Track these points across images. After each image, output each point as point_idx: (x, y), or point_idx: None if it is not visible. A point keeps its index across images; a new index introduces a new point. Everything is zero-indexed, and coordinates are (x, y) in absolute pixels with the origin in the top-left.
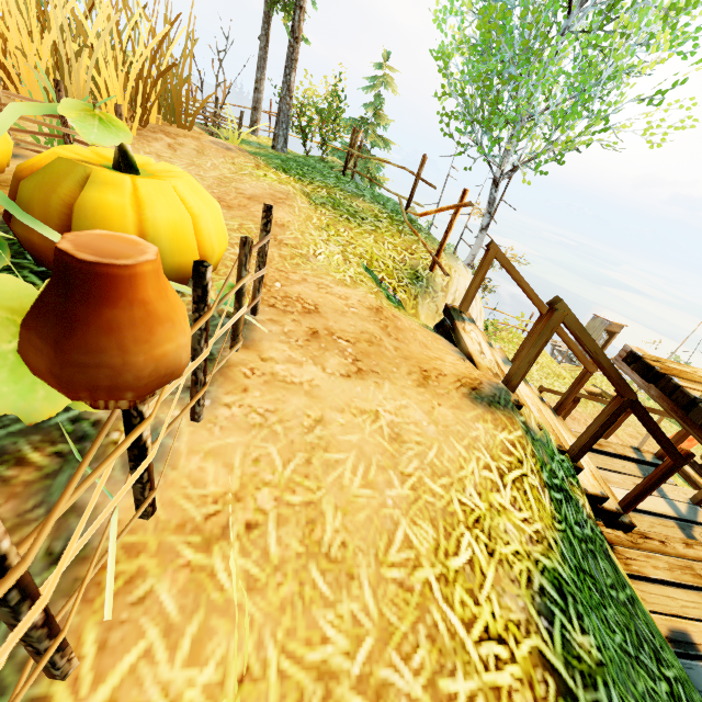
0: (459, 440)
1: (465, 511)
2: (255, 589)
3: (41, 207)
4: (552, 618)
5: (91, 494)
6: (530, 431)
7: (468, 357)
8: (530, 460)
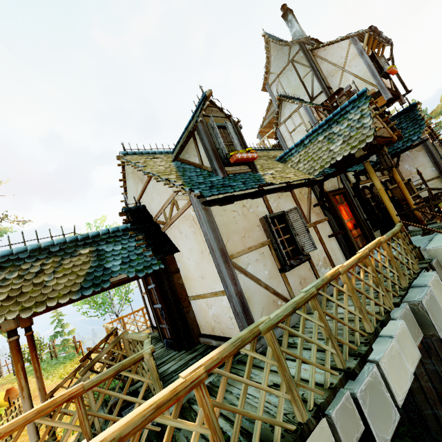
0: None
1: None
2: None
3: None
4: None
5: None
6: None
7: None
8: None
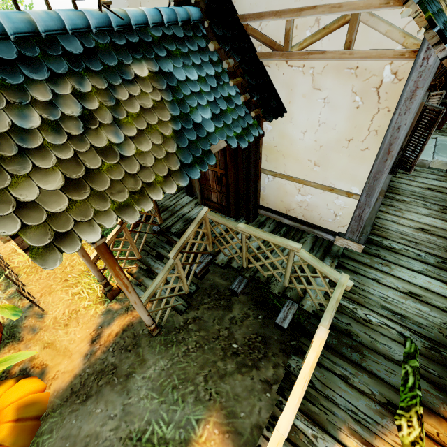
0: None
1: None
2: None
3: None
4: None
5: None
6: None
7: None
8: None
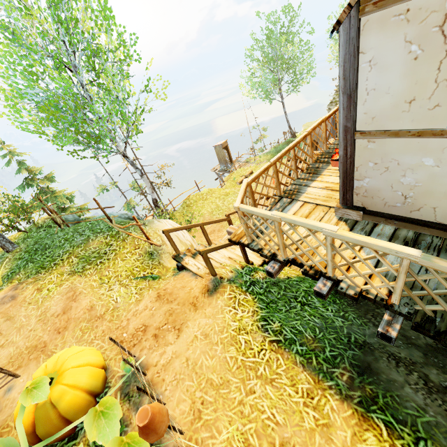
0: (218, 314)
1: (235, 331)
2: (216, 410)
3: (53, 428)
4: (267, 329)
5: (170, 446)
6: (231, 280)
7: (197, 275)
8: (237, 291)
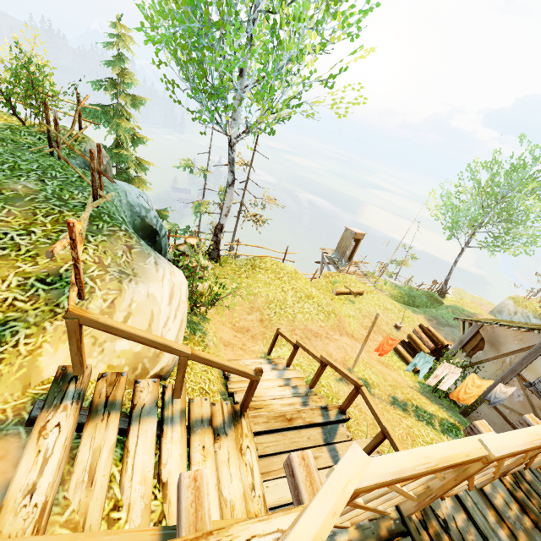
0: None
1: None
2: None
3: None
4: None
5: None
6: None
7: None
8: None
